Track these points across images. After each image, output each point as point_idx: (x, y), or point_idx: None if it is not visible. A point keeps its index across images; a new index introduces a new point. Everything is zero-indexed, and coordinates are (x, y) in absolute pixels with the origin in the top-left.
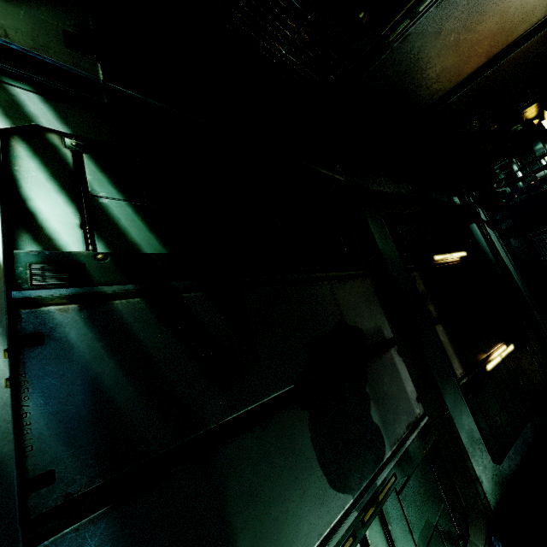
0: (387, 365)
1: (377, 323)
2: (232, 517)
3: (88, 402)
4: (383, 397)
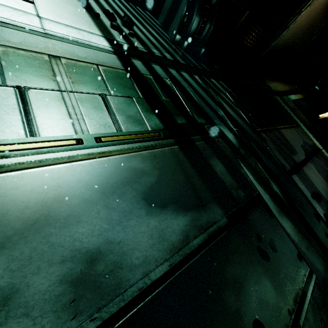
0: (322, 156)
1: (312, 142)
2: (313, 183)
3: (278, 153)
4: (327, 166)
